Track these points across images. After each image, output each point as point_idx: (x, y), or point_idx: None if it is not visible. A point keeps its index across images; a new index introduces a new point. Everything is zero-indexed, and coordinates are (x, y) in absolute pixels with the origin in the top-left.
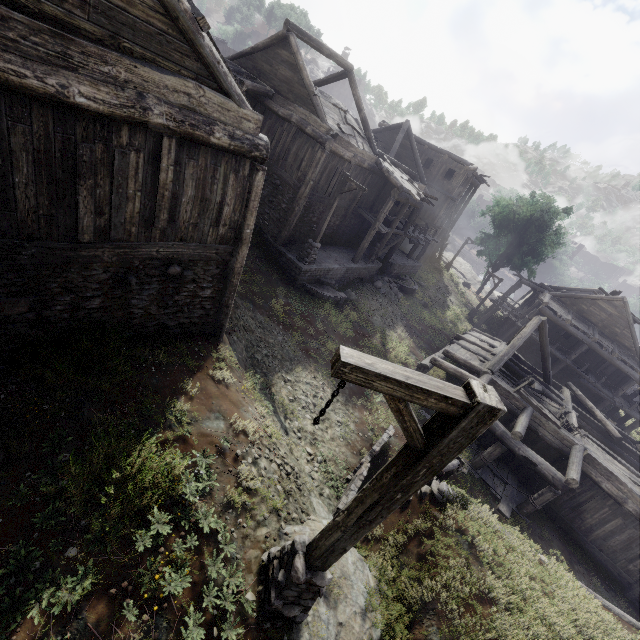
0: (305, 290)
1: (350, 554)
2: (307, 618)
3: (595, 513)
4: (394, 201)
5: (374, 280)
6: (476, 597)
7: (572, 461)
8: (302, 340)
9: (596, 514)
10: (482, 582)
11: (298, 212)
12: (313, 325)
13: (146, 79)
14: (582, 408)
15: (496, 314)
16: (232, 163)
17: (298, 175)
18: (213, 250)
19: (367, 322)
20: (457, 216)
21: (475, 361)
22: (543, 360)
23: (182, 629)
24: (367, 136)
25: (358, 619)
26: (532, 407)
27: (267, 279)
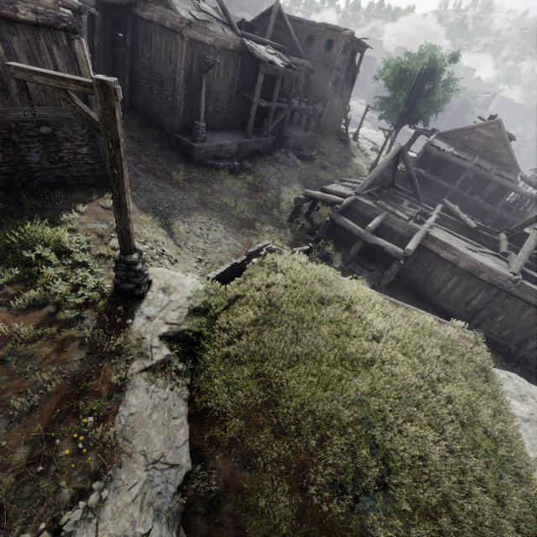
0: (204, 165)
1: (191, 279)
2: (149, 298)
3: (440, 277)
4: (263, 74)
5: (273, 153)
6: (268, 286)
7: (412, 240)
8: (199, 197)
9: (441, 278)
10: (272, 278)
11: (181, 101)
12: (211, 187)
13: None
14: (454, 217)
15: (402, 169)
16: (49, 36)
17: (172, 68)
18: (70, 113)
19: (263, 183)
20: (351, 86)
21: (348, 191)
22: (411, 182)
23: (51, 283)
24: (228, 20)
25: (184, 299)
26: (387, 212)
27: (169, 160)
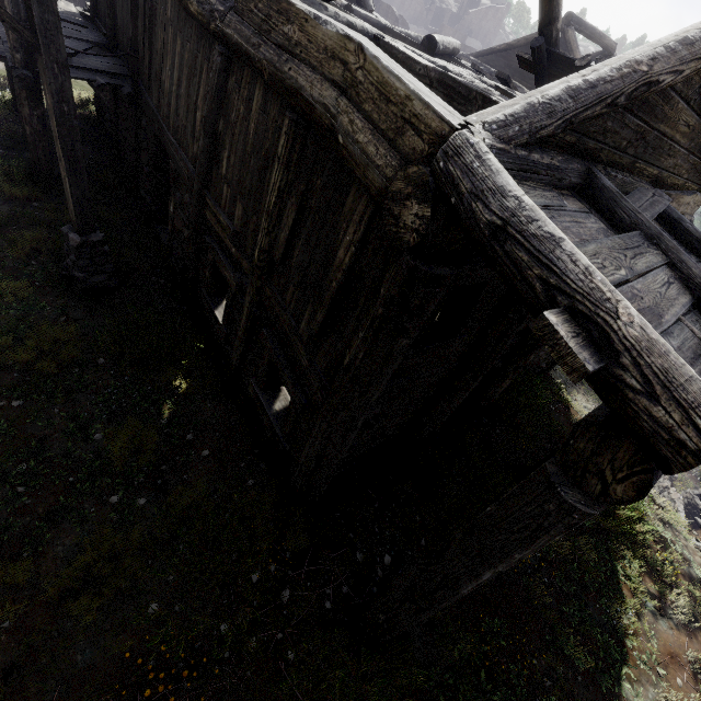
0: None
1: None
2: None
3: None
4: None
5: None
6: None
7: None
8: None
9: None
10: None
11: None
12: None
13: (679, 203)
14: None
15: None
16: None
17: None
18: None
19: None
20: None
21: None
22: None
23: None
24: None
25: None
26: None
27: None
